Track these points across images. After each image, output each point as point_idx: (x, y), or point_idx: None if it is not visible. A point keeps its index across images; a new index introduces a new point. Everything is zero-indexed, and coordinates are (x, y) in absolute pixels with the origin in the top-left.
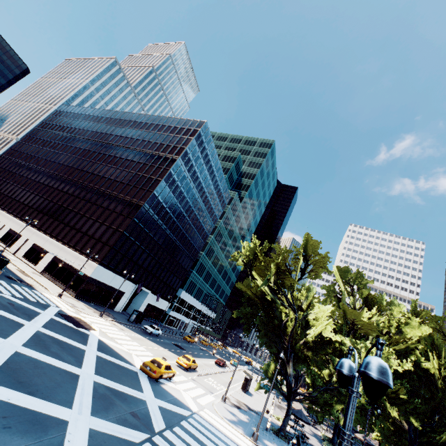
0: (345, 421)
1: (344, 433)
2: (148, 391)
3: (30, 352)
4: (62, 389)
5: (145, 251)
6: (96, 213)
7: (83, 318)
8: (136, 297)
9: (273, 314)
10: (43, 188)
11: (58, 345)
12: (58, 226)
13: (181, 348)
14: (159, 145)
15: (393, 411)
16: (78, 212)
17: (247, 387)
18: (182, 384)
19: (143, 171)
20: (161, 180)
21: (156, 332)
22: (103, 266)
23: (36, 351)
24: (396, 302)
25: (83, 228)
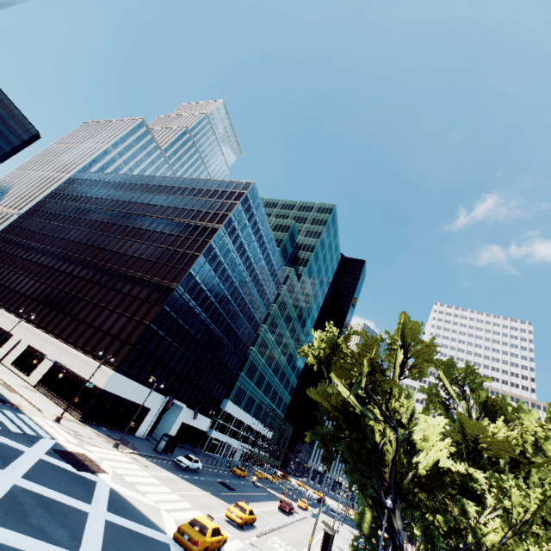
0: None
1: None
2: None
3: None
4: None
5: (179, 349)
6: (114, 301)
7: (90, 453)
8: (166, 415)
9: (363, 434)
10: (46, 272)
11: (45, 510)
12: (63, 320)
13: (230, 487)
14: (196, 213)
15: None
16: (90, 300)
17: (330, 548)
18: None
19: (175, 245)
20: (199, 254)
21: (194, 466)
22: (121, 373)
23: (4, 527)
24: (524, 406)
25: (96, 321)
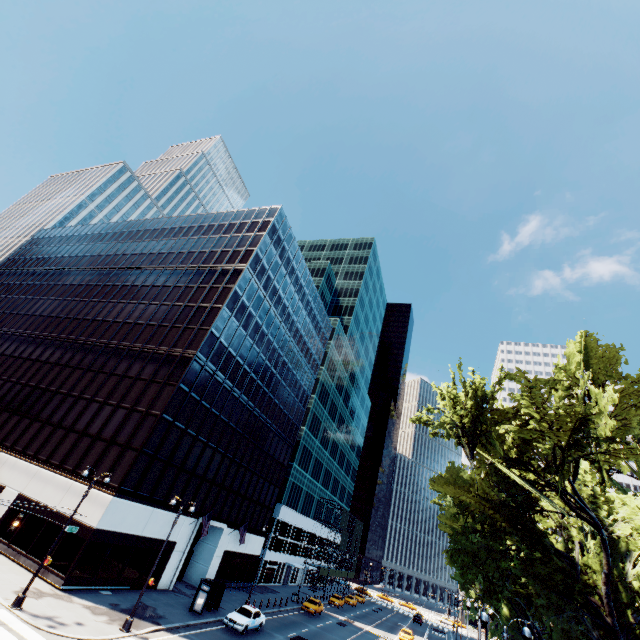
0: None
1: None
2: None
3: None
4: None
5: (208, 445)
6: (104, 389)
7: None
8: (200, 544)
9: (537, 541)
10: (3, 362)
11: None
12: (29, 427)
13: None
14: (208, 255)
15: None
16: (68, 393)
17: None
18: None
19: (186, 299)
20: (221, 306)
21: (255, 624)
22: (124, 497)
23: None
24: None
25: (80, 422)
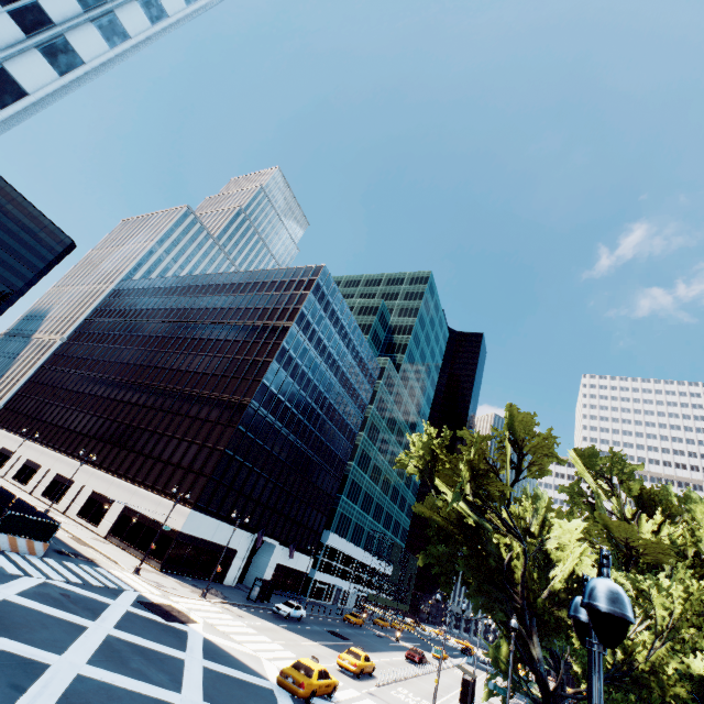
0: (591, 696)
1: None
2: None
3: (99, 674)
4: None
5: (262, 475)
6: (181, 428)
7: (177, 604)
8: (257, 556)
9: (485, 550)
10: (102, 403)
11: (142, 657)
12: (127, 457)
13: (342, 637)
14: (262, 312)
15: None
16: (154, 430)
17: (470, 698)
18: (352, 703)
19: (243, 353)
20: (271, 360)
21: (296, 614)
22: (199, 511)
23: (108, 670)
24: (694, 495)
25: (165, 454)
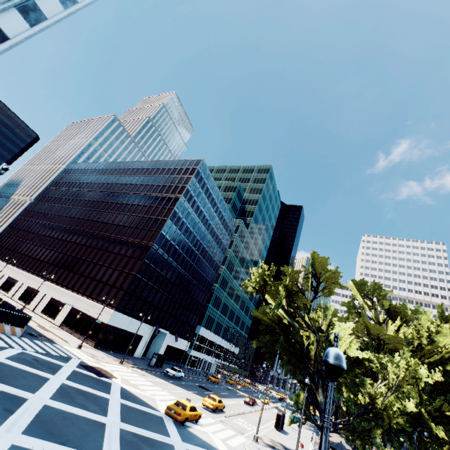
0: (325, 407)
1: (324, 417)
2: (174, 436)
3: (57, 405)
4: (90, 437)
5: (159, 290)
6: (108, 260)
7: (104, 367)
8: (155, 340)
9: (293, 339)
10: (57, 242)
11: (83, 396)
12: (74, 277)
13: (206, 389)
14: (161, 187)
15: (439, 431)
16: (91, 261)
17: (281, 425)
18: (209, 426)
19: (149, 213)
20: (167, 219)
21: (178, 375)
22: (119, 311)
23: (63, 403)
24: (421, 309)
25: (98, 276)
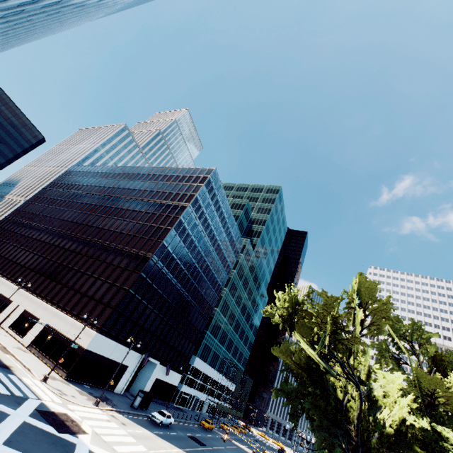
0: None
1: None
2: None
3: None
4: None
5: (153, 311)
6: (98, 270)
7: (72, 412)
8: (142, 371)
9: (326, 391)
10: (43, 246)
11: None
12: (55, 287)
13: (199, 442)
14: (168, 194)
15: None
16: (78, 269)
17: None
18: None
19: (151, 221)
20: (171, 228)
21: (167, 421)
22: (103, 334)
23: None
24: None
25: (83, 287)
